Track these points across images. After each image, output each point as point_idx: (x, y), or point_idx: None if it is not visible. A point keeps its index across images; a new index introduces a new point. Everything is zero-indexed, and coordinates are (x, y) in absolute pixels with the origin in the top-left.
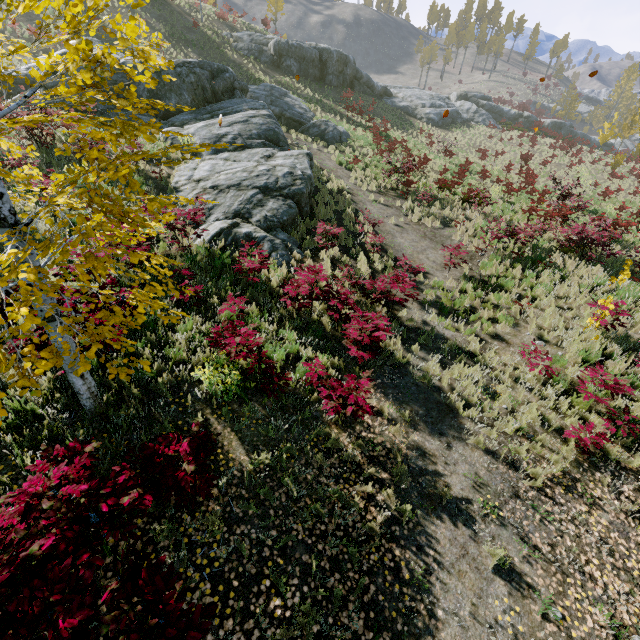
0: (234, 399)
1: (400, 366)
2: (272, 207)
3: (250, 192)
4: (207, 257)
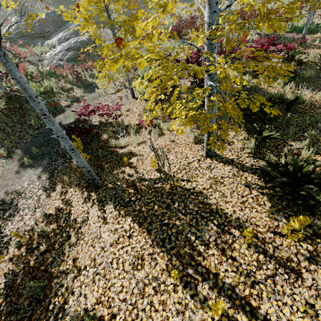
0: (41, 95)
1: (92, 84)
2: (69, 54)
3: (63, 52)
4: (46, 72)
